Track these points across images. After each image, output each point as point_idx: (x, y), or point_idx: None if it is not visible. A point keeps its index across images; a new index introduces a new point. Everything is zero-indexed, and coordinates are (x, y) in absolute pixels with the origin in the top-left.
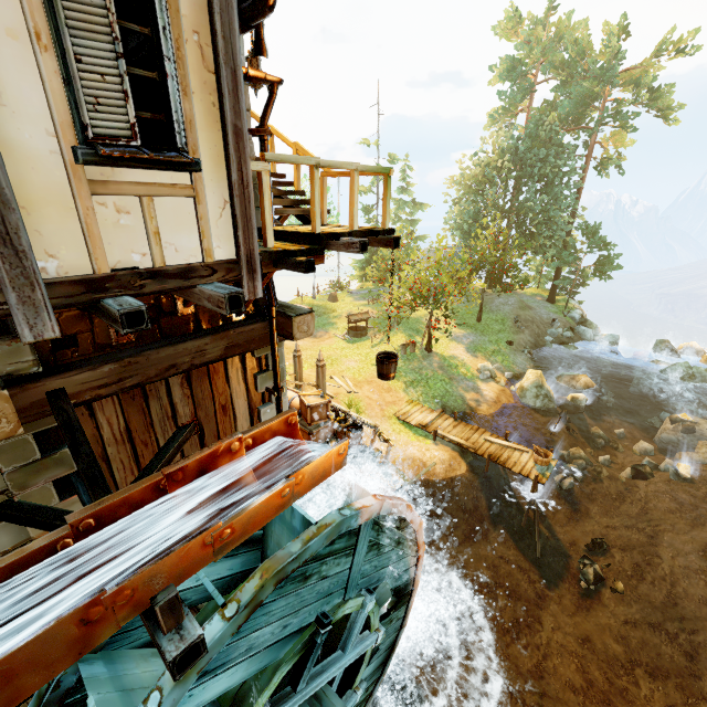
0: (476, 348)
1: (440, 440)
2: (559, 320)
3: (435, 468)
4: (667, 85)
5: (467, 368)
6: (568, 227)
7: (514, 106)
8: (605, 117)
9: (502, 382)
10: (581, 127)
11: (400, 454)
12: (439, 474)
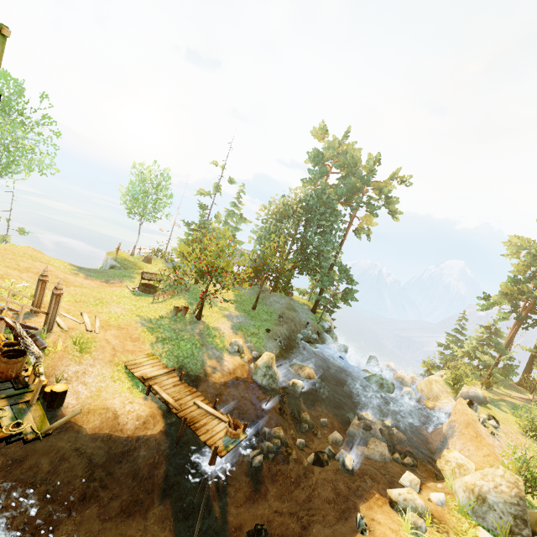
0: (240, 327)
1: (153, 395)
2: (312, 325)
3: (127, 424)
4: (395, 197)
5: (222, 340)
6: (330, 262)
7: (316, 180)
8: (361, 202)
9: (245, 358)
10: (348, 204)
11: (99, 402)
12: (127, 430)
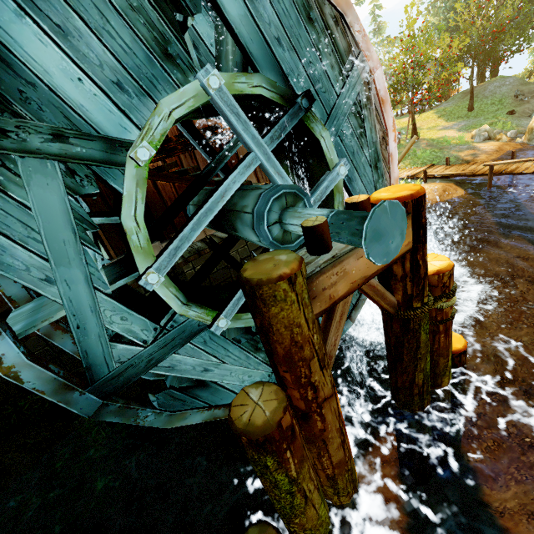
0: (469, 127)
1: (431, 181)
2: None
3: (427, 197)
4: None
5: (459, 137)
6: None
7: None
8: None
9: (503, 139)
10: None
11: None
12: (431, 200)
